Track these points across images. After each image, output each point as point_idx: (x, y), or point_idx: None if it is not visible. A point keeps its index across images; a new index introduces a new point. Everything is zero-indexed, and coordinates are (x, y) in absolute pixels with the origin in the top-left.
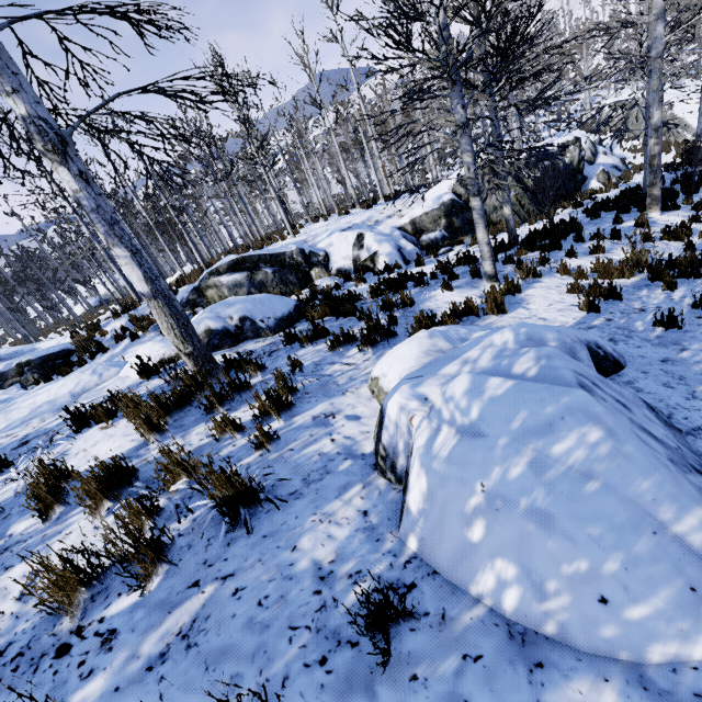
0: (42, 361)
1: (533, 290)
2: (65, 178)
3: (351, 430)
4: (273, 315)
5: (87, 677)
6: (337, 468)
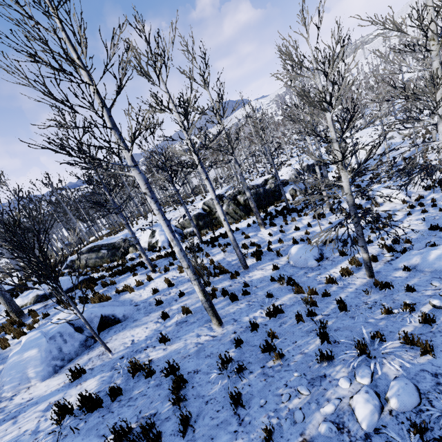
0: None
1: (159, 278)
2: None
3: None
4: (66, 287)
5: None
6: None
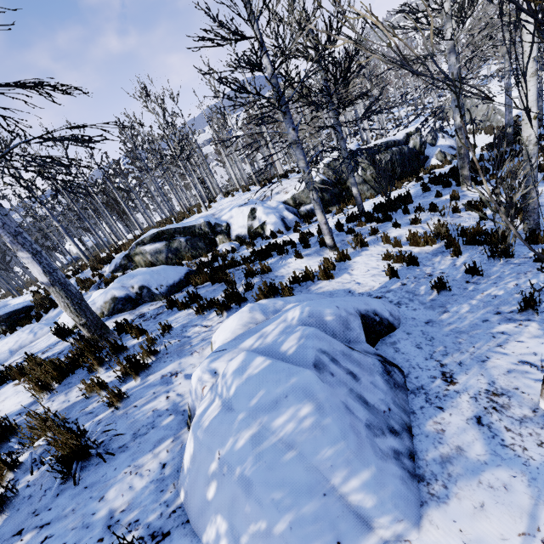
0: (8, 316)
1: (360, 257)
2: None
3: (184, 388)
4: (166, 283)
5: None
6: (161, 423)
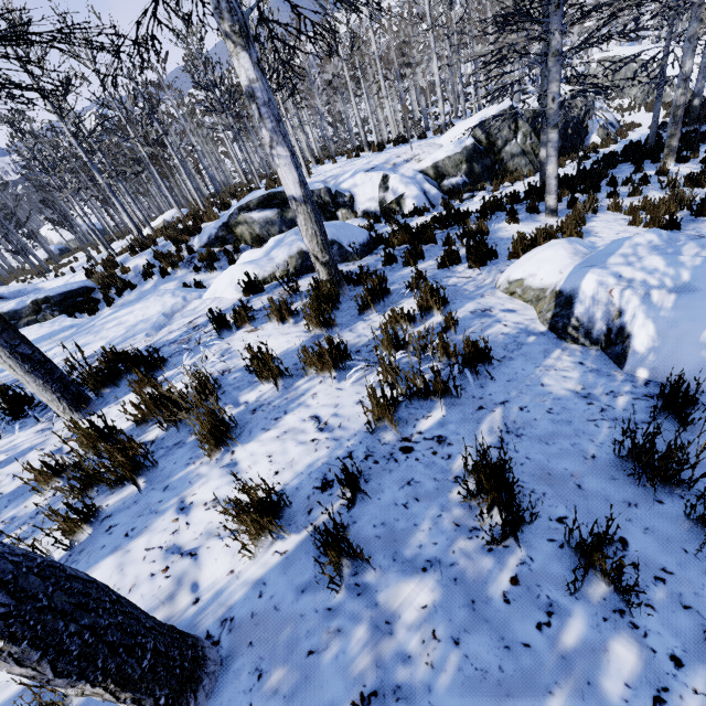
0: (62, 298)
1: (595, 222)
2: (244, 65)
3: (515, 318)
4: (356, 241)
5: (449, 458)
6: (527, 342)
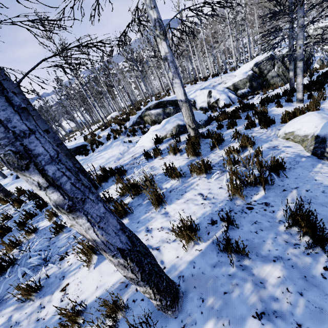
0: (75, 149)
1: (325, 104)
2: (164, 47)
3: (292, 150)
4: (202, 119)
5: (273, 212)
6: (301, 160)
